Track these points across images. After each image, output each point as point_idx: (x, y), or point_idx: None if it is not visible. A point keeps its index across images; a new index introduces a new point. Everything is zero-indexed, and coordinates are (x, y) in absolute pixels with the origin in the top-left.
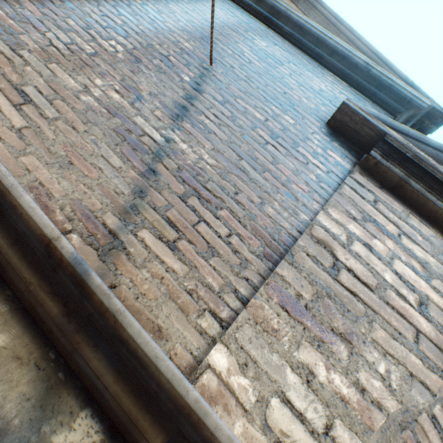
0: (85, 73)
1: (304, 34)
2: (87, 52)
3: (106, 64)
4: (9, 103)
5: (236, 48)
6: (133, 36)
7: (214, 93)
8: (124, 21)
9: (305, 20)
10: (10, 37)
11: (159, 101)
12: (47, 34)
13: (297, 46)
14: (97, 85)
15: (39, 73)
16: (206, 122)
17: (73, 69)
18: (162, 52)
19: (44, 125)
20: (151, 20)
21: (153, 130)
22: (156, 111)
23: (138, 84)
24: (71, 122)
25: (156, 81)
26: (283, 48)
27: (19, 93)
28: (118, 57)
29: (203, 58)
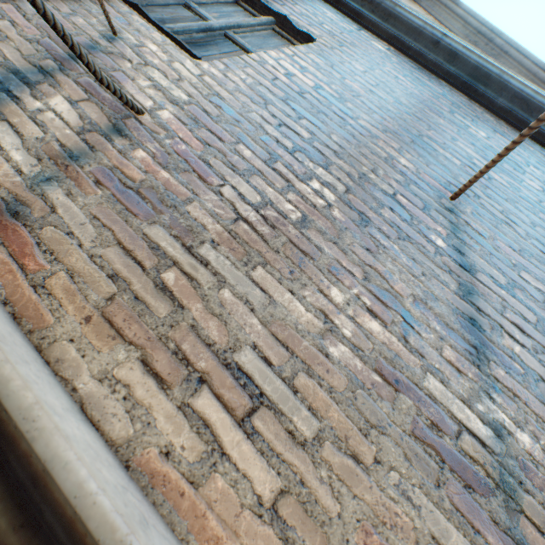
0: (309, 277)
1: (530, 109)
2: (292, 220)
3: (327, 242)
4: (228, 417)
5: (458, 151)
6: (333, 160)
7: (487, 265)
8: (308, 128)
9: (534, 89)
10: (172, 213)
11: (434, 316)
12: (223, 191)
13: (519, 128)
14: (337, 304)
15: (246, 301)
16: (517, 351)
17: (289, 271)
18: (383, 188)
19: (307, 470)
20: (339, 118)
21: (464, 408)
22: (442, 346)
23: (388, 278)
24: (344, 439)
25: (406, 262)
26: (504, 134)
27: (234, 377)
28: (335, 217)
29: (434, 185)
